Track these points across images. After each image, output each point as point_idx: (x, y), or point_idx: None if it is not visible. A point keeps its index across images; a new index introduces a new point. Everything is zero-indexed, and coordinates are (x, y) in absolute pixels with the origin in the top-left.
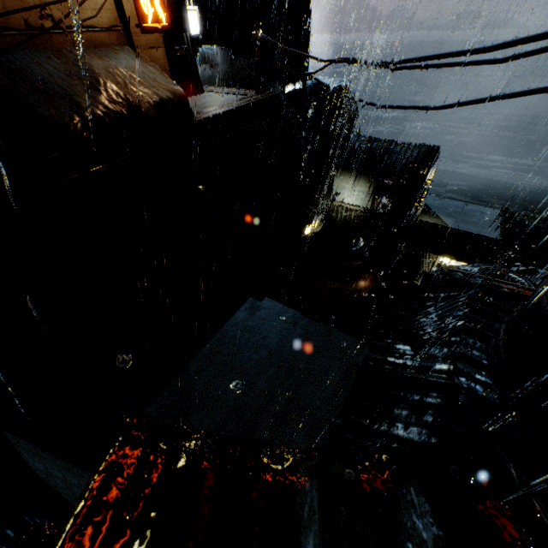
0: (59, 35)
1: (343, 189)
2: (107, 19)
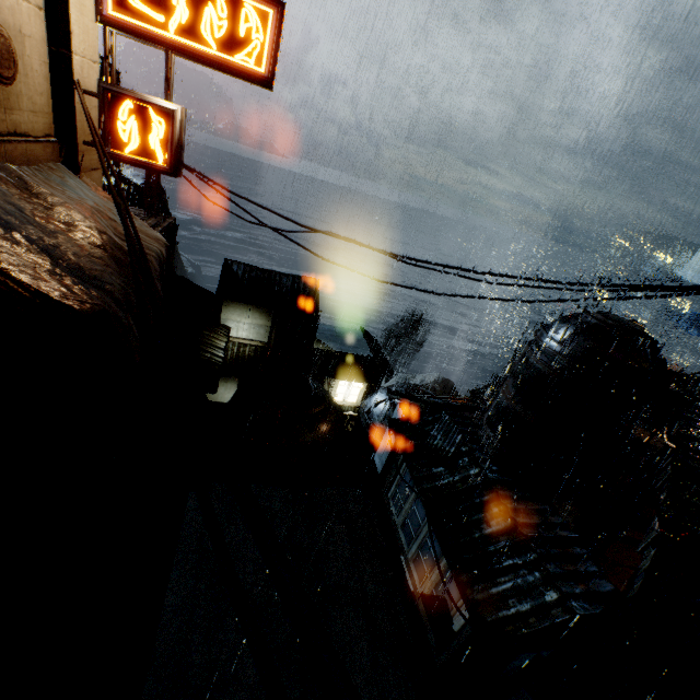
0: None
1: (234, 323)
2: (42, 124)
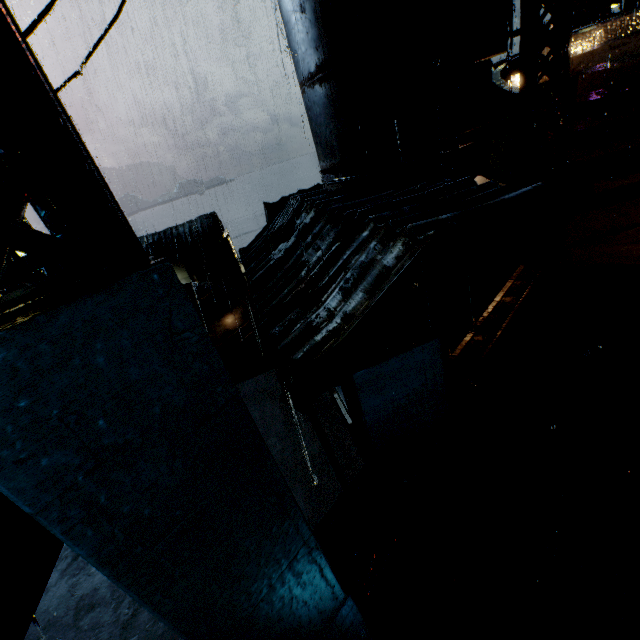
0: None
1: None
2: None
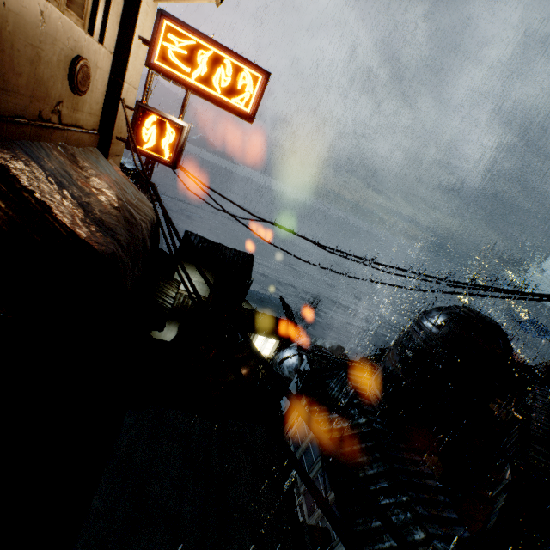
0: (59, 131)
1: (185, 279)
2: (92, 122)
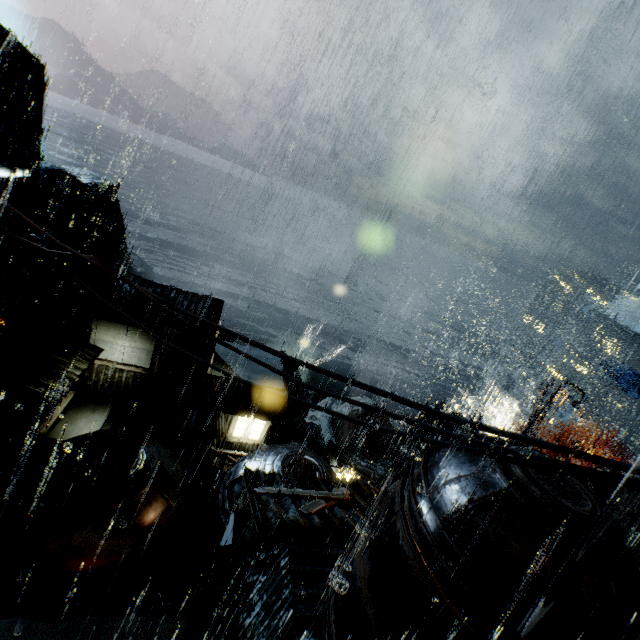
0: None
1: (108, 344)
2: None
